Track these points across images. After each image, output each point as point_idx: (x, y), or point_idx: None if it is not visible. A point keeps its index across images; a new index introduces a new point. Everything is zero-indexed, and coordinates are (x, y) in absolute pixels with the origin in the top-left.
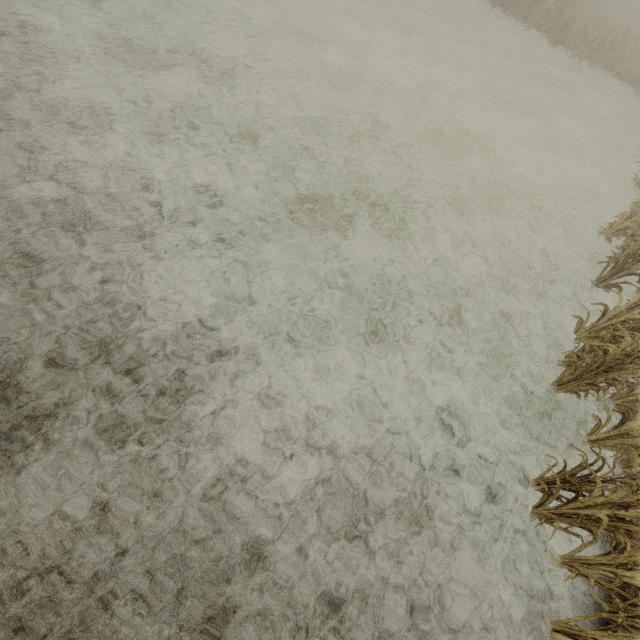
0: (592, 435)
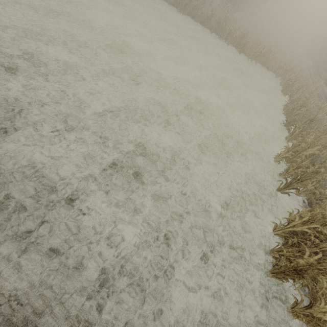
0: (294, 310)
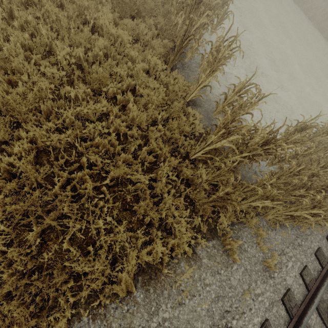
0: None
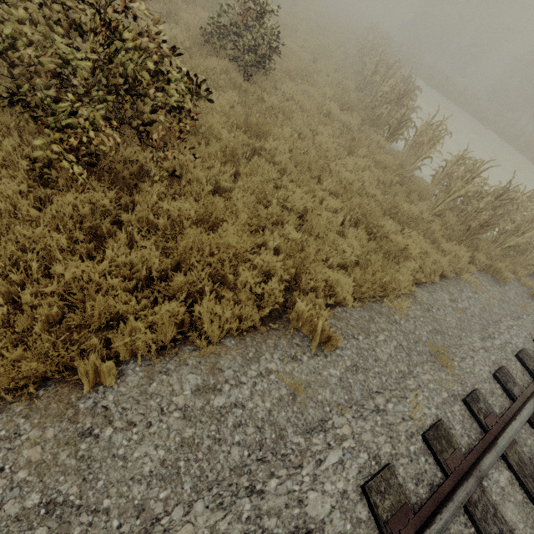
0: None
